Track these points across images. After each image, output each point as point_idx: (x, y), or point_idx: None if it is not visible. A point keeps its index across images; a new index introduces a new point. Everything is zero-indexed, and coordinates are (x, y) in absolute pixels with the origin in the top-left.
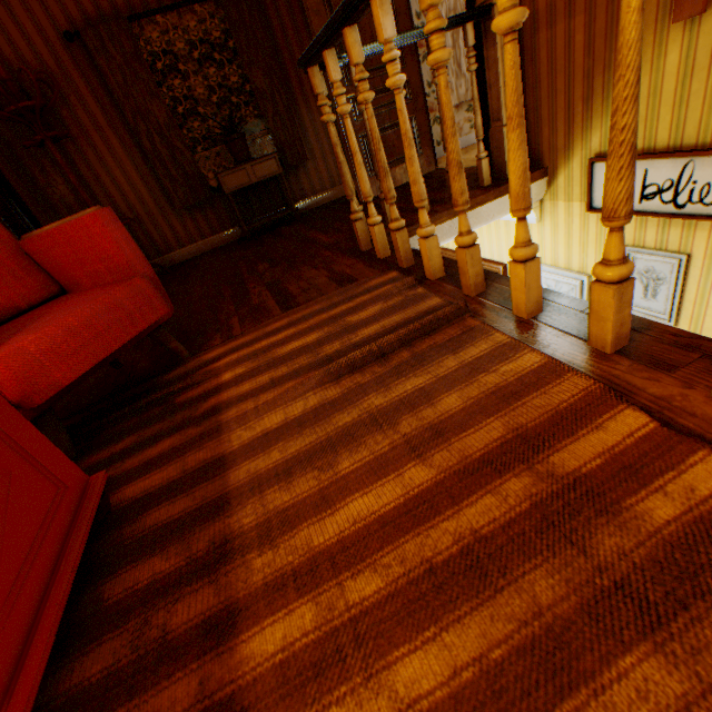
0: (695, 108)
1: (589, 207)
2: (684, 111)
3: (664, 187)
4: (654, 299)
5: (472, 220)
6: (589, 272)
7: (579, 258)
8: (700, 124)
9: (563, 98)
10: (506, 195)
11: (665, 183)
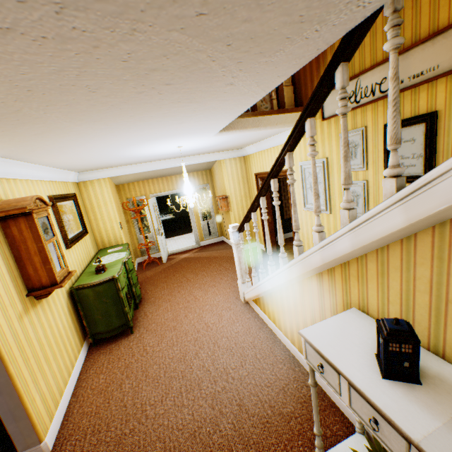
0: (357, 56)
1: (322, 118)
2: (353, 59)
3: (350, 95)
4: (356, 158)
5: (265, 122)
6: (326, 156)
7: (321, 150)
8: (359, 62)
9: (309, 72)
10: (284, 114)
11: (351, 93)
